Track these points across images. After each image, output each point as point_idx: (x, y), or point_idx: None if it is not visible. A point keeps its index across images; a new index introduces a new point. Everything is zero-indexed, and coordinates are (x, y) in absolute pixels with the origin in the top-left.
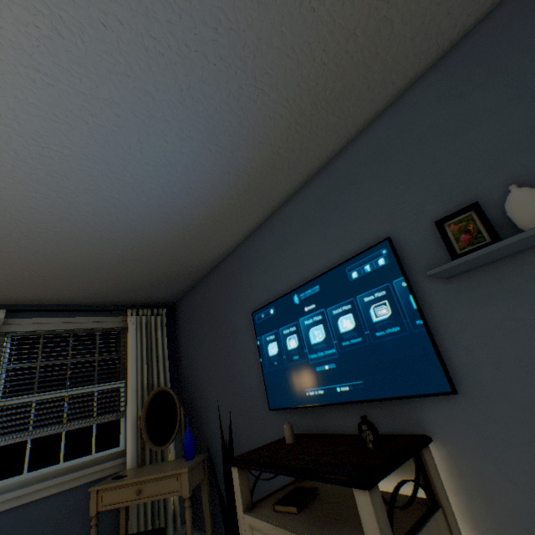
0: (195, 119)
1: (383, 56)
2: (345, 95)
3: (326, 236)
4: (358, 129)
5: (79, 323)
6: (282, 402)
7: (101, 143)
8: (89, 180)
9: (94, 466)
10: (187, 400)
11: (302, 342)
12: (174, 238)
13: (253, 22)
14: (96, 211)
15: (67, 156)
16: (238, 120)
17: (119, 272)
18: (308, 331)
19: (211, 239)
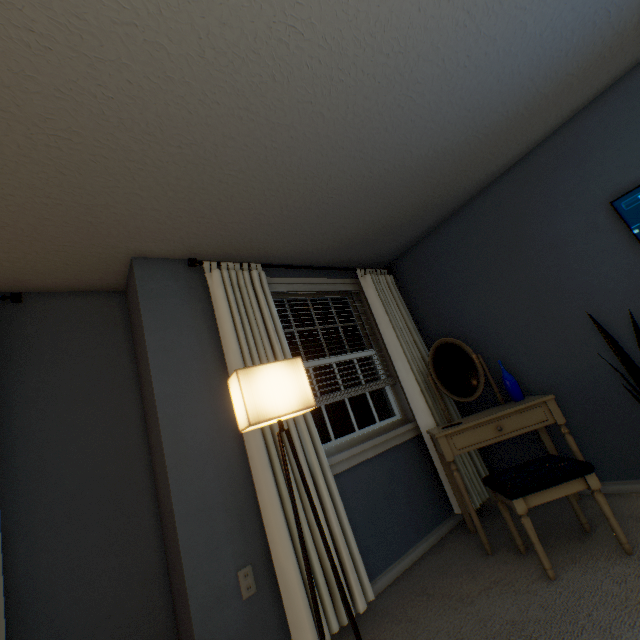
0: None
1: None
2: None
3: None
4: None
5: (317, 286)
6: None
7: None
8: None
9: (392, 431)
10: None
11: None
12: (499, 124)
13: None
14: (482, 60)
15: None
16: None
17: (395, 197)
18: None
19: (528, 128)
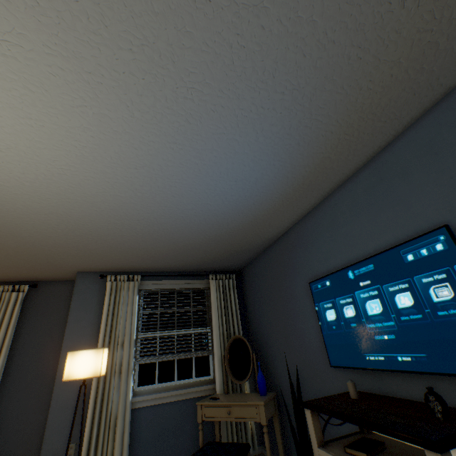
0: (264, 148)
1: (428, 68)
2: (390, 105)
3: (377, 221)
4: (404, 126)
5: (180, 284)
6: (342, 361)
7: (204, 174)
8: (194, 195)
9: (195, 387)
10: (255, 347)
11: (358, 312)
12: (244, 225)
13: (310, 80)
14: (196, 213)
15: (184, 184)
16: (296, 142)
17: (206, 249)
18: (364, 303)
19: (271, 223)
